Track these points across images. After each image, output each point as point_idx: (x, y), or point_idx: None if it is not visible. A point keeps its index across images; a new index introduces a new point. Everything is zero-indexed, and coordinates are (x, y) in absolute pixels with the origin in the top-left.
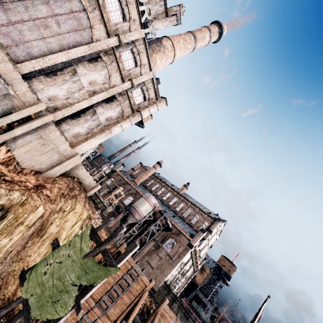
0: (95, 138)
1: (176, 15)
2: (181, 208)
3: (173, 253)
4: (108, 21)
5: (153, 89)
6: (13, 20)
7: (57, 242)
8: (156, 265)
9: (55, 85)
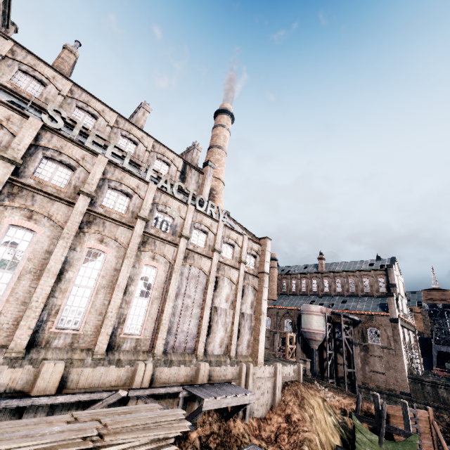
0: (260, 332)
1: (208, 165)
2: (341, 286)
3: (385, 341)
4: (202, 250)
5: (253, 242)
6: (175, 331)
7: (341, 448)
8: (383, 367)
9: (215, 333)
